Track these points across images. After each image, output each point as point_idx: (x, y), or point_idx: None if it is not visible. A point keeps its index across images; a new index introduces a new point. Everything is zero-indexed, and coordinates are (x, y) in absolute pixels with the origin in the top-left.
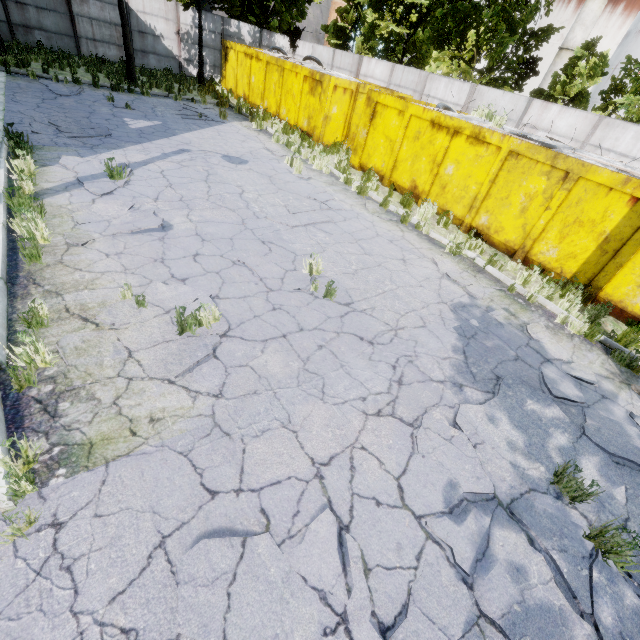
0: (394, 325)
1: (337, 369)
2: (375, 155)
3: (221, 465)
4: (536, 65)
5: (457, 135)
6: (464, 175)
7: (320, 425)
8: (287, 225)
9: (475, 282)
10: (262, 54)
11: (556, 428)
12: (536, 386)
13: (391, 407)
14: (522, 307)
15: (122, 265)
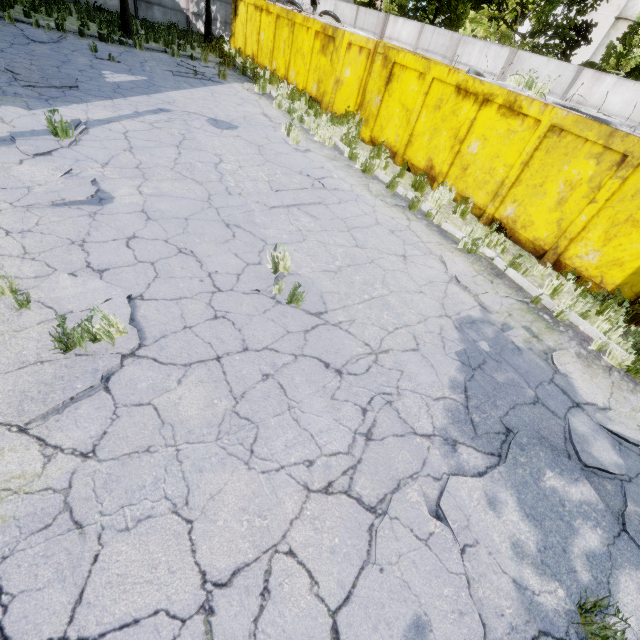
0: (376, 346)
1: (281, 412)
2: (388, 127)
3: (47, 587)
4: (589, 32)
5: (487, 104)
6: (491, 155)
7: (233, 509)
8: (265, 205)
9: (491, 289)
10: (272, 6)
11: (585, 519)
12: (559, 445)
13: (348, 478)
14: (548, 326)
15: (23, 247)
